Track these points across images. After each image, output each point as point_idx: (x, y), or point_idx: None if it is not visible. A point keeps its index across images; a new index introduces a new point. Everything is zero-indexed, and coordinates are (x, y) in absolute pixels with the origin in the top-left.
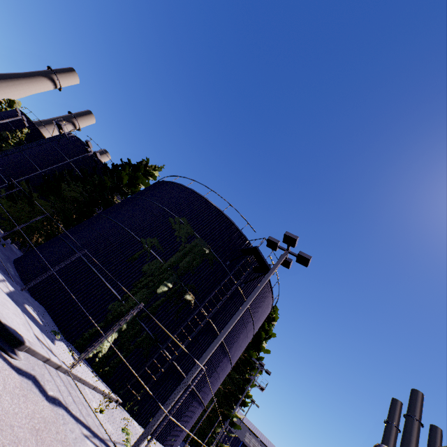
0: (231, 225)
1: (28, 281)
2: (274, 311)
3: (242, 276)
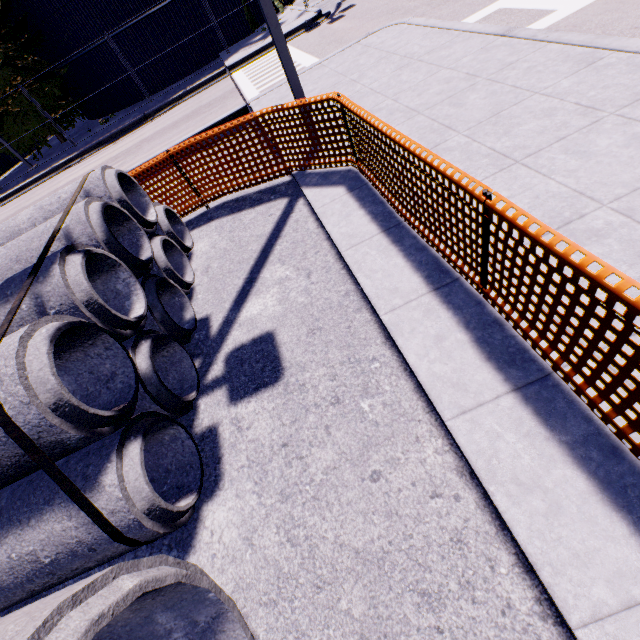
0: None
1: (185, 72)
2: None
3: None
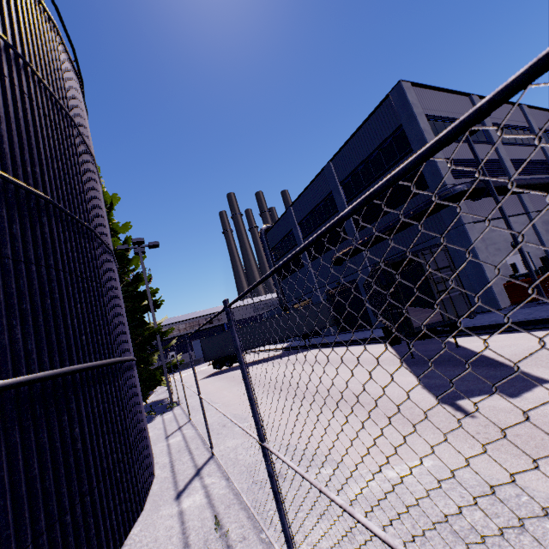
0: None
1: None
2: None
3: None
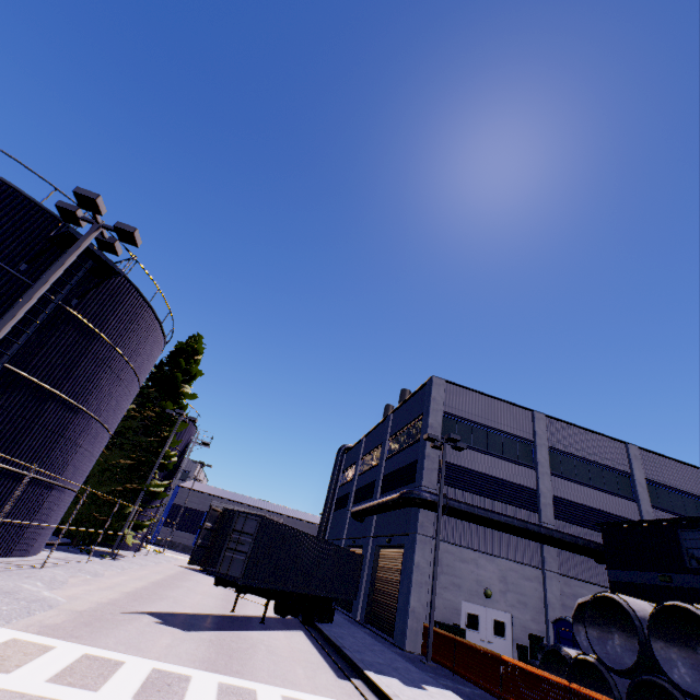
0: (11, 192)
1: None
2: (196, 341)
3: (66, 286)
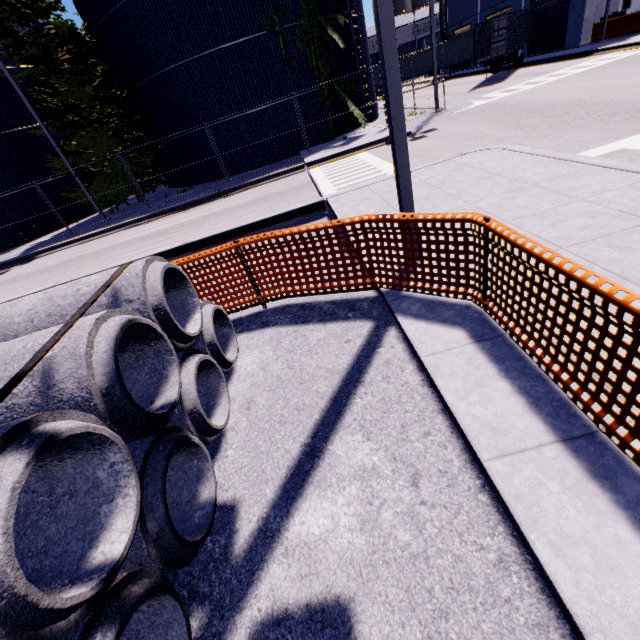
0: None
1: (265, 162)
2: None
3: None
